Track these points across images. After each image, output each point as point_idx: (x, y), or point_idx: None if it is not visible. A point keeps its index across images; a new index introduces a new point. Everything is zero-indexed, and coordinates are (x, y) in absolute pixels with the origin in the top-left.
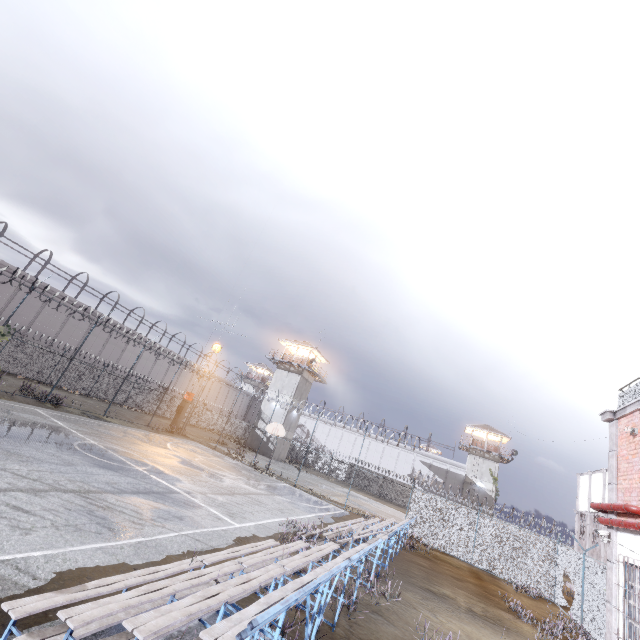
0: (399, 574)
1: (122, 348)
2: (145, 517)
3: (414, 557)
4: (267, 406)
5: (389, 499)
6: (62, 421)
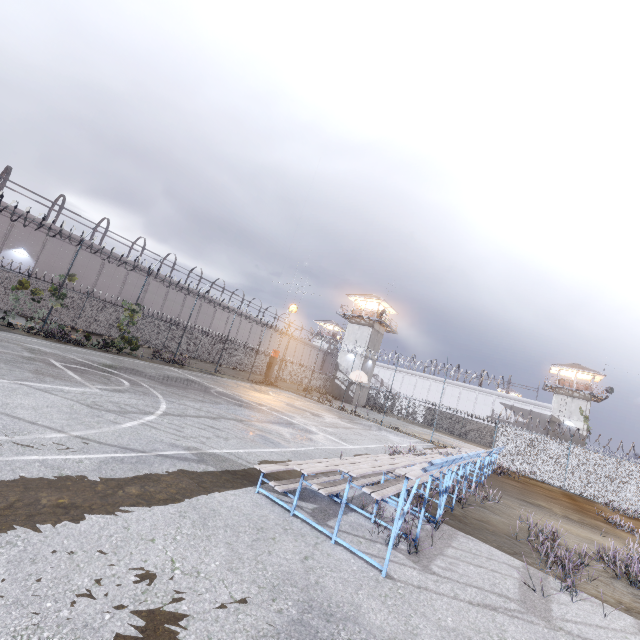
0: (494, 488)
1: (211, 317)
2: (287, 437)
3: (505, 480)
4: (343, 358)
5: (469, 439)
6: (193, 376)
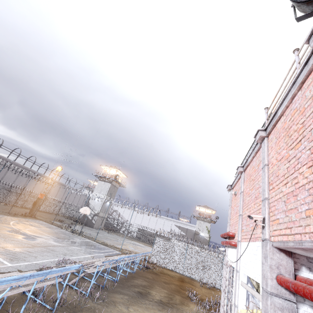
0: (124, 284)
1: (5, 171)
2: None
3: (146, 273)
4: (92, 200)
5: None
6: None
